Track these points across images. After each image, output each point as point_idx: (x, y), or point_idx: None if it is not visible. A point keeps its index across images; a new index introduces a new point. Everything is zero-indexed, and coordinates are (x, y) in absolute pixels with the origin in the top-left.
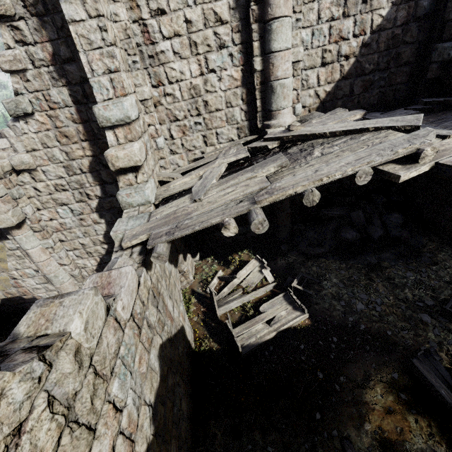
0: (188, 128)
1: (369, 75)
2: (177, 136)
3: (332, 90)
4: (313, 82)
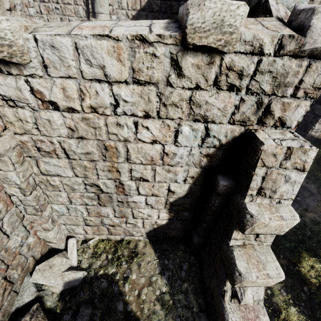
0: (51, 9)
1: (156, 13)
2: (44, 13)
3: (136, 15)
4: (125, 6)
